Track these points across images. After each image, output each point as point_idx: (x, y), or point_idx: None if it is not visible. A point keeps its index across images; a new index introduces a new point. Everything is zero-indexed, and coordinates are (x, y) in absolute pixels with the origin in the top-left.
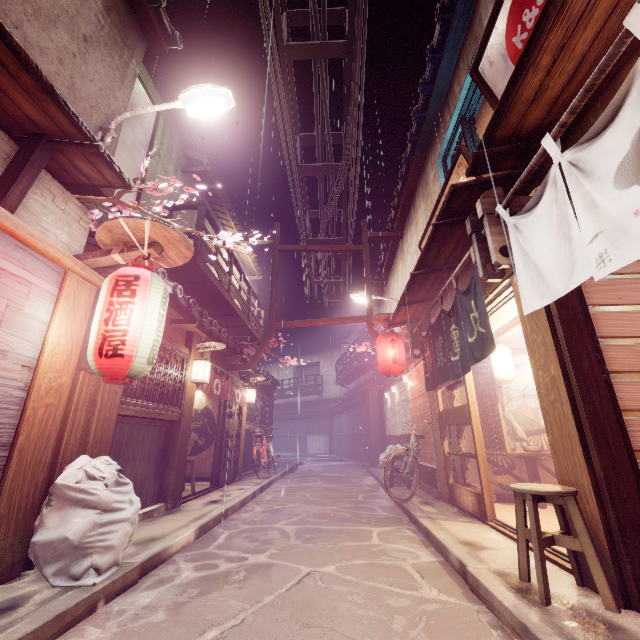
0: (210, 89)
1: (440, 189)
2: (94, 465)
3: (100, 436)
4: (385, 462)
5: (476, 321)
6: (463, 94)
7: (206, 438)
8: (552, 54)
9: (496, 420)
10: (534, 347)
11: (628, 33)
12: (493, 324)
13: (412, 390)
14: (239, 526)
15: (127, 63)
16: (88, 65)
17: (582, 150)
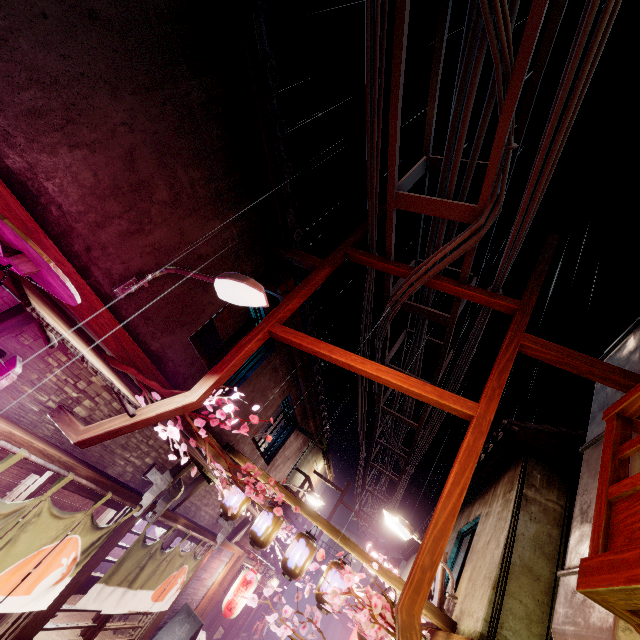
0: (318, 499)
1: None
2: (202, 636)
3: (206, 612)
4: None
5: None
6: None
7: None
8: None
9: None
10: None
11: None
12: None
13: None
14: None
15: (301, 450)
16: (284, 466)
17: None
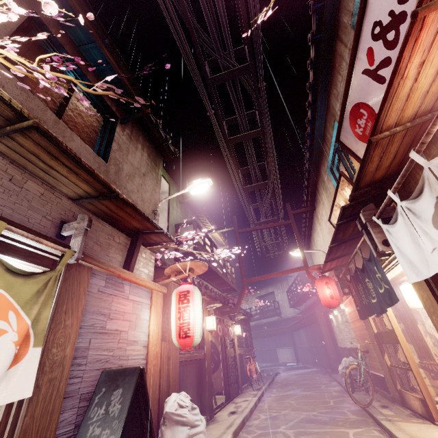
0: (201, 181)
1: (333, 187)
2: (180, 398)
3: (174, 377)
4: (343, 372)
5: (381, 279)
6: (333, 139)
7: (214, 363)
8: (378, 156)
9: (420, 337)
10: (424, 300)
11: (413, 160)
12: (395, 272)
13: (350, 315)
14: (255, 431)
15: (157, 173)
16: (146, 185)
17: (410, 203)
